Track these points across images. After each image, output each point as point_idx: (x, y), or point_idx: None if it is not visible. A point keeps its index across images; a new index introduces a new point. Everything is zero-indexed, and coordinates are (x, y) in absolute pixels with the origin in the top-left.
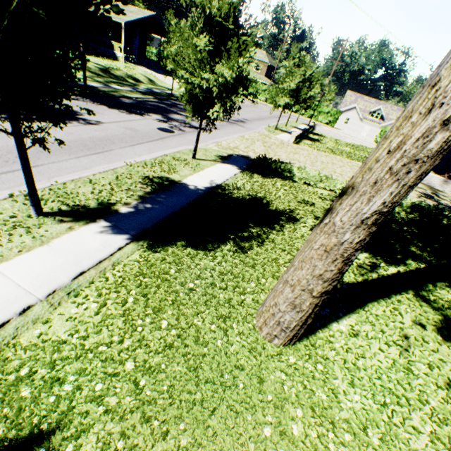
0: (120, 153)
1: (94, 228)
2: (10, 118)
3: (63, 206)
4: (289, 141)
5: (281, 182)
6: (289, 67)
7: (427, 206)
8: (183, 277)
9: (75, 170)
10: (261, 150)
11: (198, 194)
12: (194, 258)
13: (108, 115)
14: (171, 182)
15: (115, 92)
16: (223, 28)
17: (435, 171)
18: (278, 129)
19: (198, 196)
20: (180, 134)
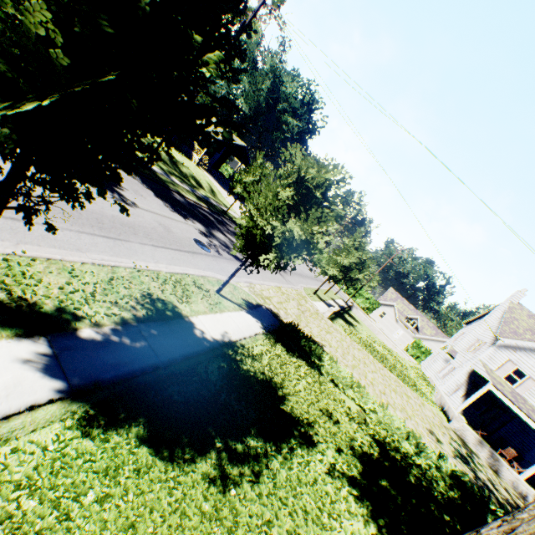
0: (135, 249)
1: (18, 349)
2: (12, 167)
3: (1, 292)
4: (325, 314)
5: (306, 367)
6: (348, 245)
7: (470, 484)
8: (102, 519)
9: (63, 246)
10: (294, 312)
11: (202, 345)
12: (143, 475)
13: (149, 202)
14: (176, 314)
15: (172, 184)
16: (310, 193)
17: (467, 419)
18: (317, 294)
19: (200, 350)
20: (215, 256)
